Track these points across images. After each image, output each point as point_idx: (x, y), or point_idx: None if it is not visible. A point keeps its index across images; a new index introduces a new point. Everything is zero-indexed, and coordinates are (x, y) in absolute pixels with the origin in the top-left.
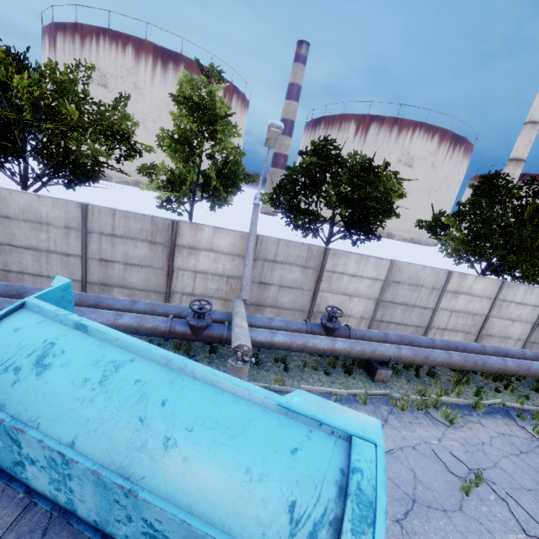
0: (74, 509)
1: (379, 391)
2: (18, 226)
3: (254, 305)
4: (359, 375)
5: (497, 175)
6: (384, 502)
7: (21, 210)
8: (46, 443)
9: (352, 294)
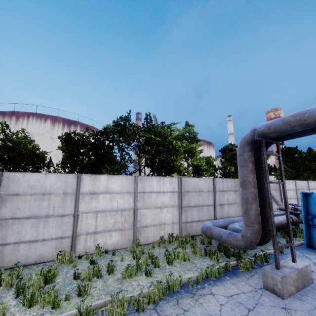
0: None
1: None
2: (192, 195)
3: None
4: None
5: (285, 148)
6: None
7: (193, 187)
8: None
9: (290, 198)
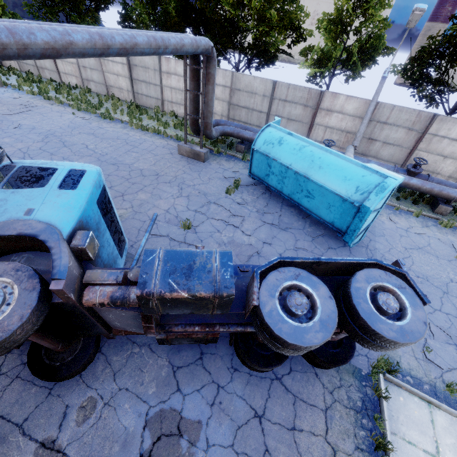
0: (282, 190)
1: (433, 215)
2: (243, 95)
3: (360, 154)
4: (423, 207)
5: None
6: (390, 189)
7: (245, 86)
8: (283, 163)
9: (447, 155)
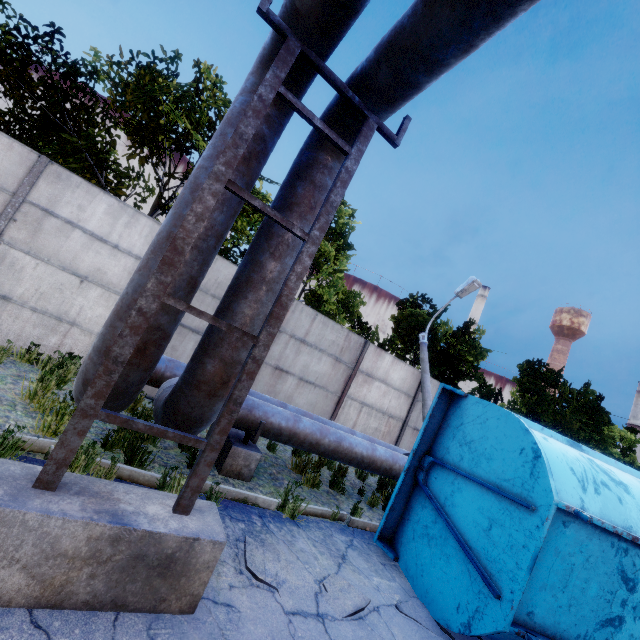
0: None
1: None
2: (201, 301)
3: None
4: None
5: (539, 363)
6: None
7: (216, 283)
8: None
9: None
